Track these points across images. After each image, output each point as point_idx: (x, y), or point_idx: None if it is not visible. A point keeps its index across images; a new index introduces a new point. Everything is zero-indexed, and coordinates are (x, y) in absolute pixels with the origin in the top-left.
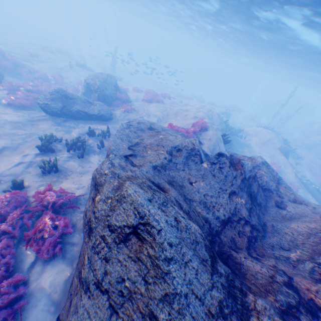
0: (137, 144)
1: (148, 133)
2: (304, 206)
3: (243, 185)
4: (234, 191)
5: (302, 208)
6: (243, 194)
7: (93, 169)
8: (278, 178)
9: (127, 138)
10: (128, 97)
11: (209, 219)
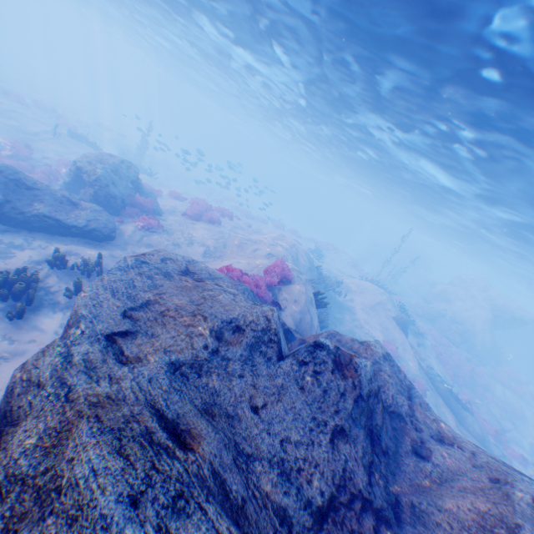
0: (148, 305)
1: (178, 281)
2: (458, 451)
3: (357, 411)
4: (342, 427)
5: (457, 457)
6: (357, 432)
7: (39, 347)
8: (408, 384)
9: (128, 289)
10: (157, 203)
11: (292, 513)
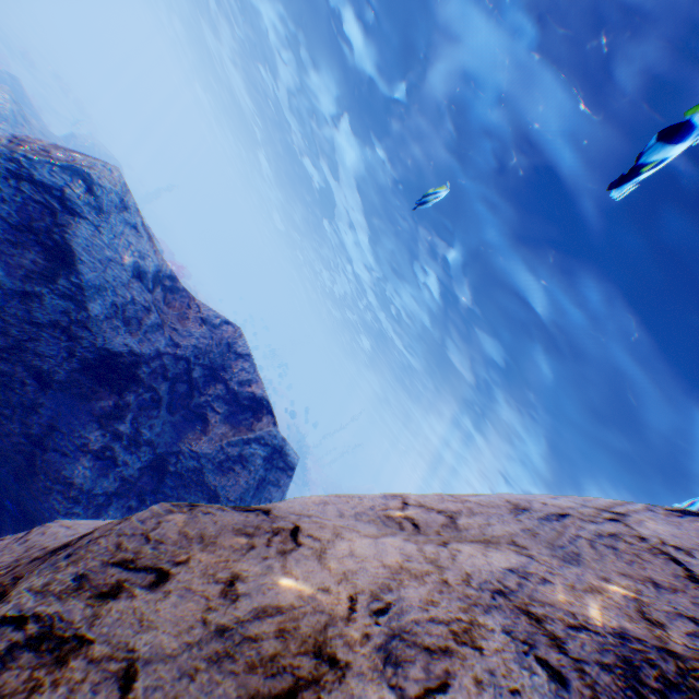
0: None
1: None
2: None
3: None
4: None
5: None
6: None
7: None
8: None
9: (53, 138)
10: None
11: None
